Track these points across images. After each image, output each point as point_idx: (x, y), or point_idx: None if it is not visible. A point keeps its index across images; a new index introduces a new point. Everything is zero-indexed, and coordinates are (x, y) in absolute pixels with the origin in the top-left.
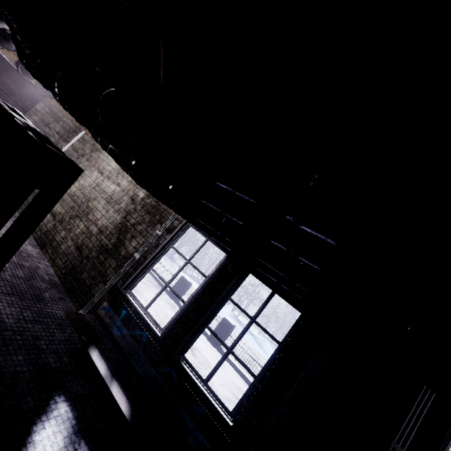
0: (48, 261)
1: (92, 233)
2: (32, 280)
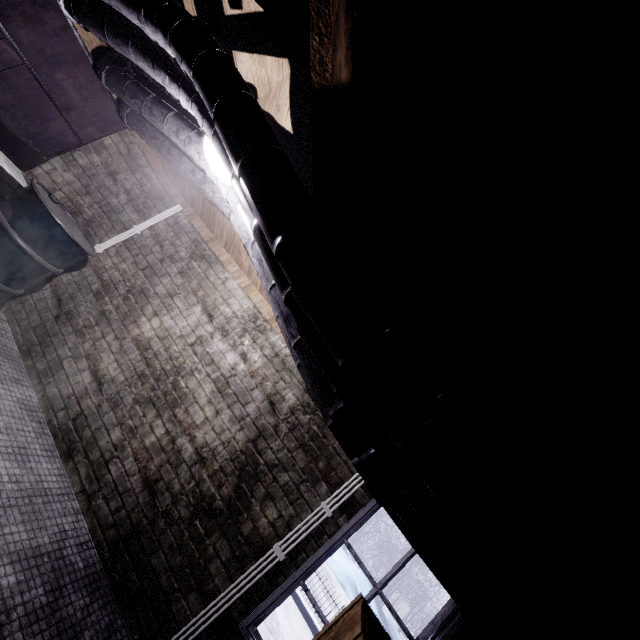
0: (78, 497)
1: (182, 457)
2: (60, 602)
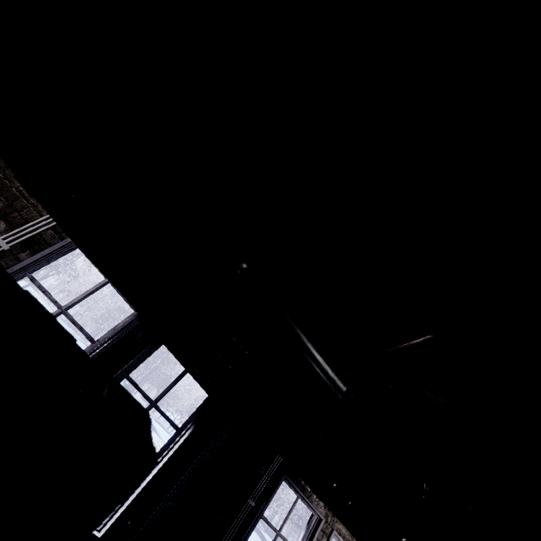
0: None
1: None
2: None
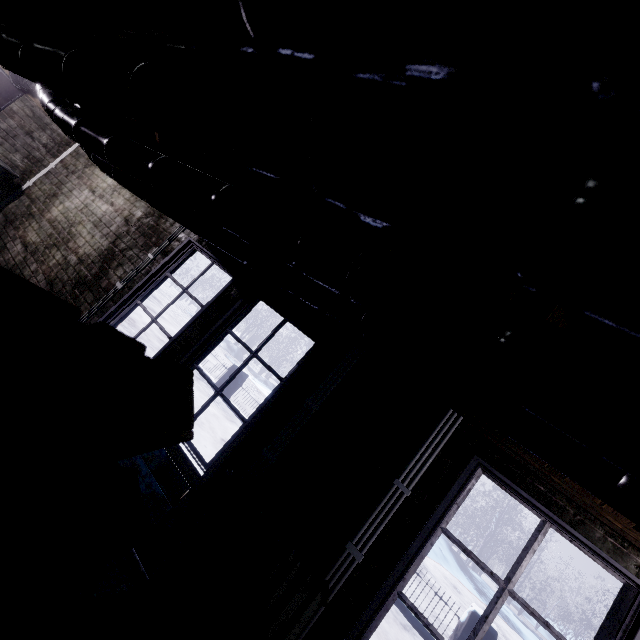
0: None
1: (70, 264)
2: None
